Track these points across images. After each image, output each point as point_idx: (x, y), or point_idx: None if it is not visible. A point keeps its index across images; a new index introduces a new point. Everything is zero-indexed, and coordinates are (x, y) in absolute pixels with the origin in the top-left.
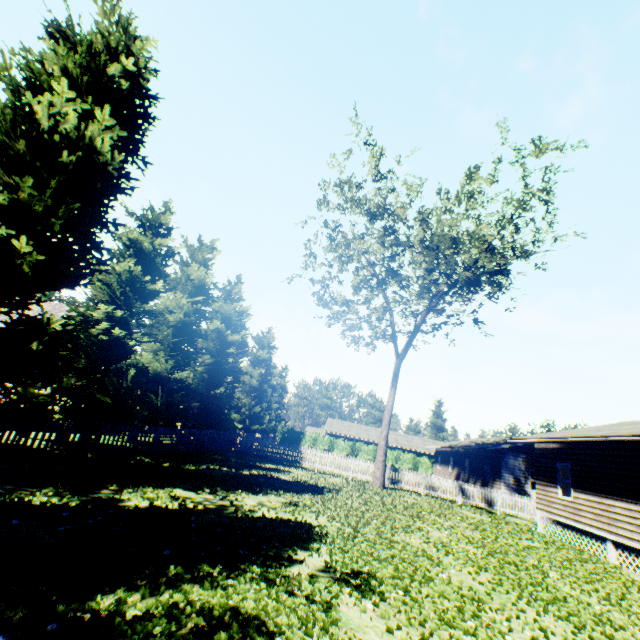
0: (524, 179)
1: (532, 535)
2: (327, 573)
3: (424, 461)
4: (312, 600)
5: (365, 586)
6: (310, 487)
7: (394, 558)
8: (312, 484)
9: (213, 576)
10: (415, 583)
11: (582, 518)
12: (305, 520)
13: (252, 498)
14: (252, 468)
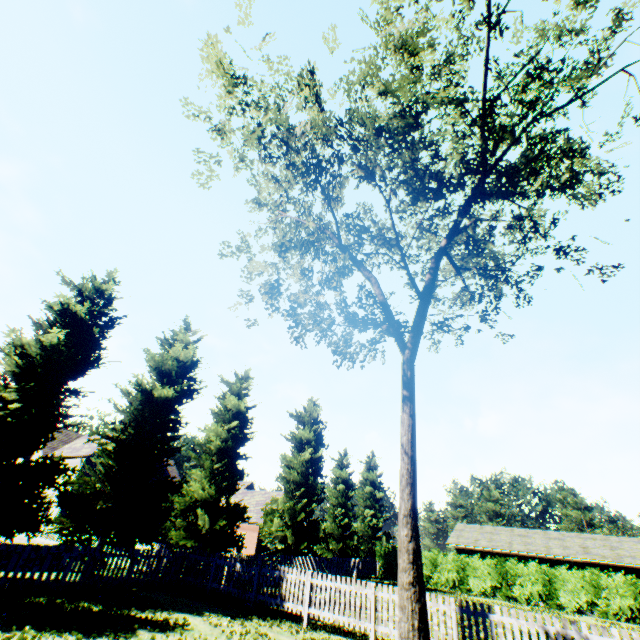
0: None
1: None
2: None
3: None
4: None
5: None
6: None
7: None
8: None
9: None
10: None
11: None
12: None
13: None
14: (25, 623)
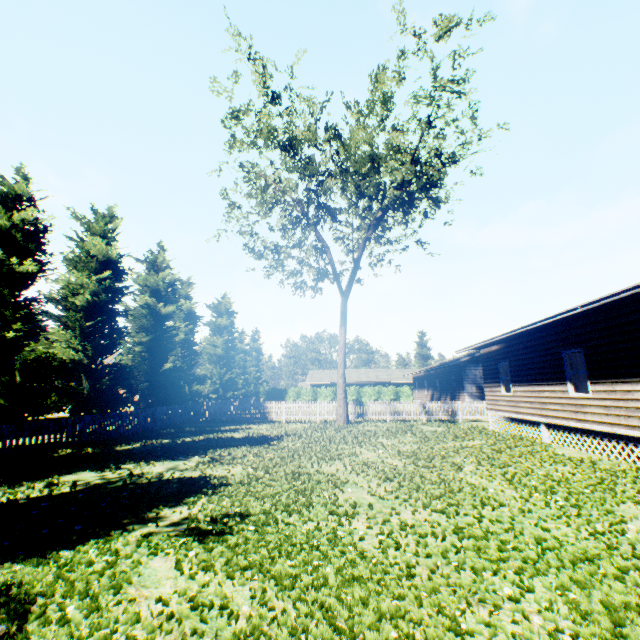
0: (435, 72)
1: (479, 434)
2: (180, 527)
3: (404, 390)
4: (115, 565)
5: (217, 530)
6: (257, 439)
7: (288, 491)
8: (262, 436)
9: (1, 566)
10: (284, 513)
11: (521, 409)
12: (211, 474)
13: (166, 465)
14: (202, 434)
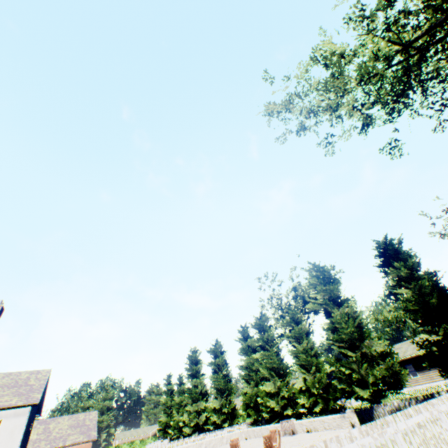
0: None
1: None
2: None
3: None
4: None
5: None
6: None
7: None
8: None
9: None
10: None
11: None
12: None
13: None
14: None
